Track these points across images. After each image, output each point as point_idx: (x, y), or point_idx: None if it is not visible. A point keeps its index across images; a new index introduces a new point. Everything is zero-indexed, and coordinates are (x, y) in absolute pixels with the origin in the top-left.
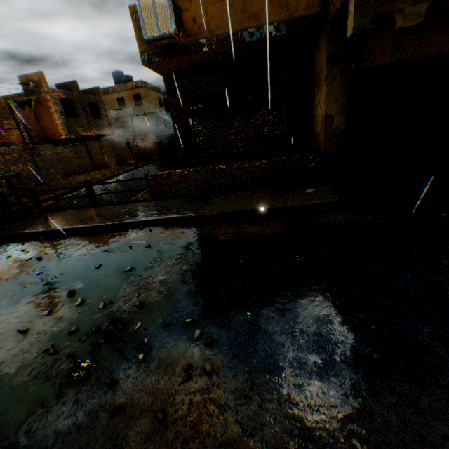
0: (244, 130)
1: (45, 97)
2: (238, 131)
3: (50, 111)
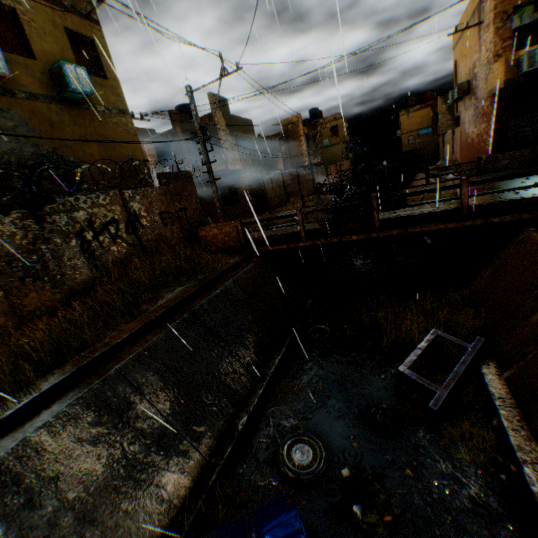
0: None
1: (299, 133)
2: None
3: (299, 144)
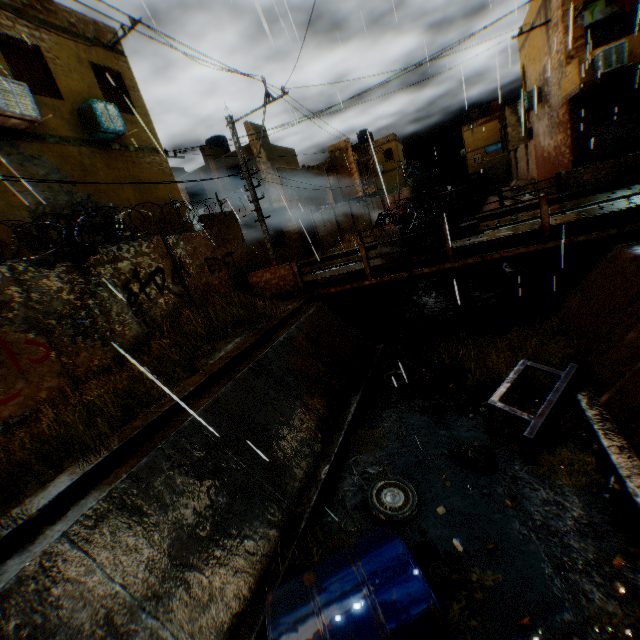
0: (639, 126)
1: (348, 160)
2: (633, 129)
3: (350, 172)
